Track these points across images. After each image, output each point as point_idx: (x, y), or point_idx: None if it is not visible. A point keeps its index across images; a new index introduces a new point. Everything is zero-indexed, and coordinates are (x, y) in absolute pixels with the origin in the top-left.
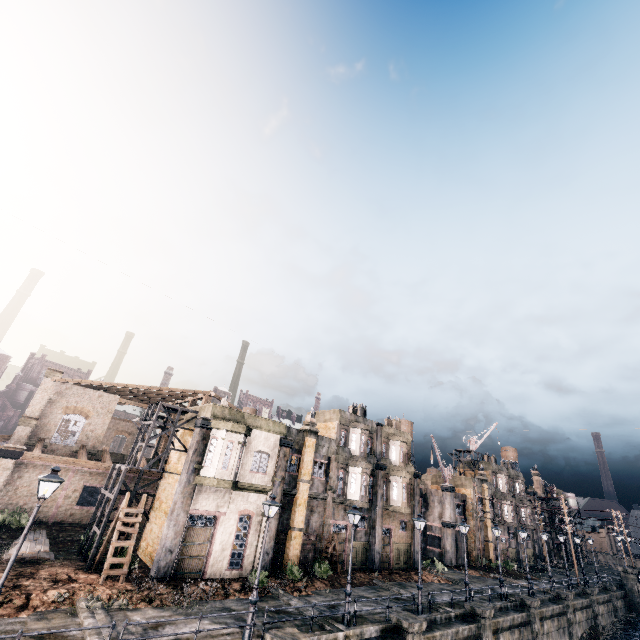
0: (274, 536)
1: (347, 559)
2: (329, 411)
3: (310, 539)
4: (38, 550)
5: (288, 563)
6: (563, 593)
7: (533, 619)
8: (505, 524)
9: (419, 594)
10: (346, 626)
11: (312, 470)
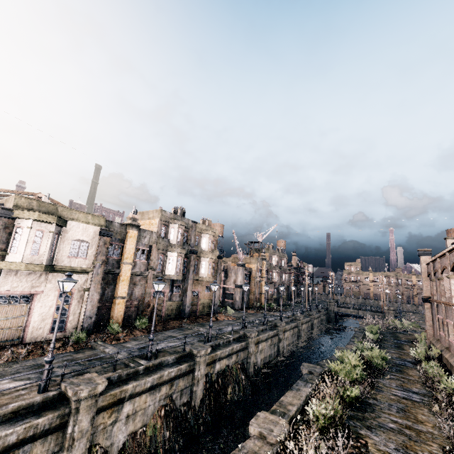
0: (97, 305)
1: (164, 313)
2: (152, 211)
3: (133, 303)
4: None
5: (109, 322)
6: (298, 317)
7: (280, 333)
8: (273, 283)
9: (210, 330)
10: (148, 360)
11: (135, 255)
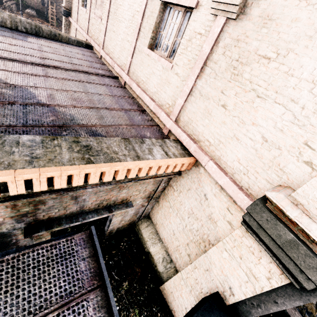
0: None
1: None
2: None
3: None
4: (33, 13)
5: None
6: None
7: None
8: None
9: None
10: None
11: None
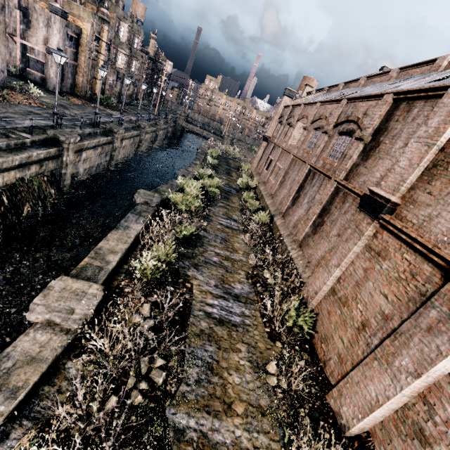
0: None
1: None
2: None
3: None
4: None
5: None
6: (143, 125)
7: (116, 141)
8: (116, 69)
9: None
10: None
11: None
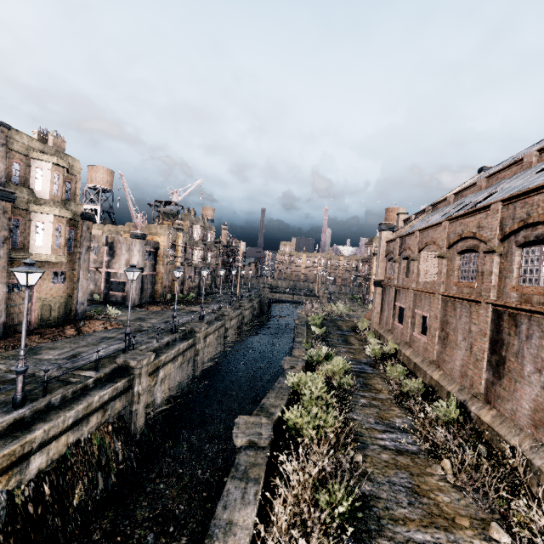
0: None
1: None
2: None
3: None
4: None
5: None
6: (227, 311)
7: (198, 341)
8: (193, 265)
9: (18, 381)
10: None
11: None
